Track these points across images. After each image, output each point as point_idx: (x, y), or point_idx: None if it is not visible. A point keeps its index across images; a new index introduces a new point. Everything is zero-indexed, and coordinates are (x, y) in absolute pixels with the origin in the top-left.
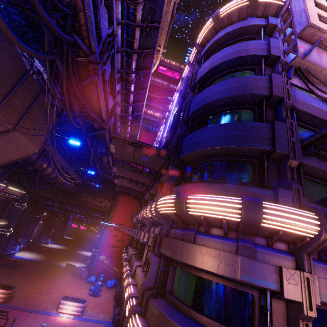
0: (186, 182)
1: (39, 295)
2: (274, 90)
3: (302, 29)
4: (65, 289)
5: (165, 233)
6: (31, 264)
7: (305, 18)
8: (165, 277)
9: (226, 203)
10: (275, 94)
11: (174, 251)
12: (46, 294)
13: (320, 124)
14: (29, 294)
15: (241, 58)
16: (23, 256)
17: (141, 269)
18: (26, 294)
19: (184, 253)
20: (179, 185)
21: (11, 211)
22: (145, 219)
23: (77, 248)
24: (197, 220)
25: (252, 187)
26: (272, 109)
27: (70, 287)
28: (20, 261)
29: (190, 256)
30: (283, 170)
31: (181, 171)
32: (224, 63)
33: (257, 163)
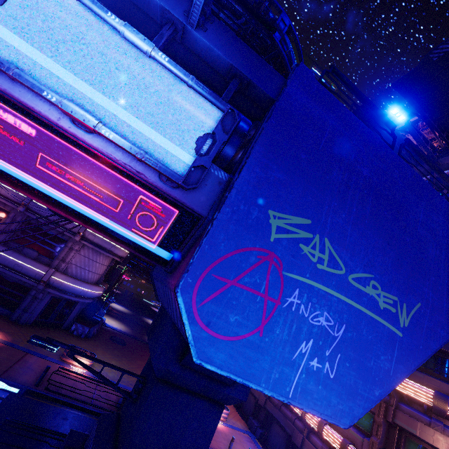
0: None
1: None
2: None
3: None
4: None
5: (395, 405)
6: (130, 340)
7: None
8: (397, 443)
9: None
10: None
11: (422, 433)
12: None
13: None
14: None
15: None
16: (112, 324)
17: None
18: None
19: (436, 440)
20: (418, 372)
21: (112, 273)
22: None
23: (139, 313)
24: (448, 417)
25: None
26: None
27: None
28: (117, 333)
29: (443, 445)
30: None
31: None
32: None
33: None
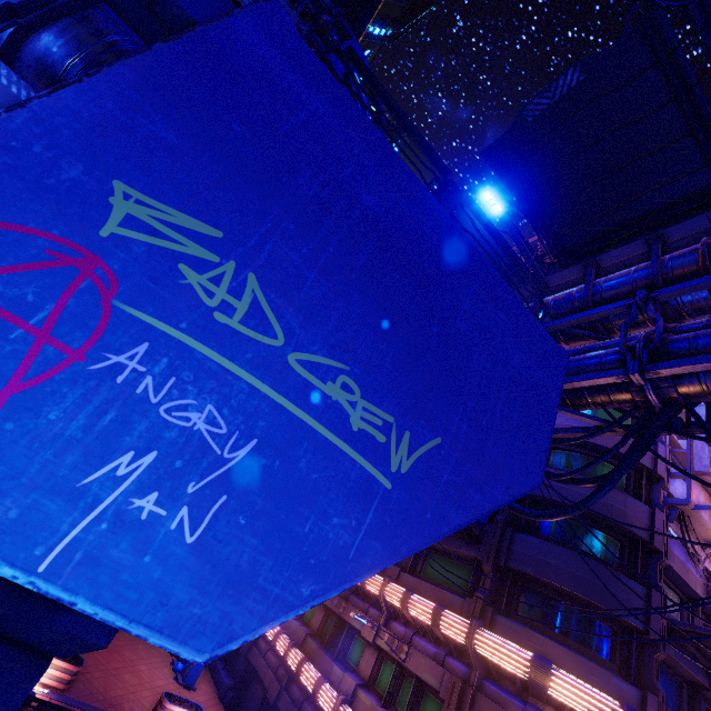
0: (513, 610)
1: (104, 674)
2: (655, 537)
3: (701, 472)
4: (134, 662)
5: (477, 684)
6: None
7: (709, 460)
8: None
9: (606, 707)
10: (656, 545)
11: None
12: (114, 674)
13: (676, 581)
14: (87, 669)
15: (621, 454)
16: None
17: (371, 695)
18: (82, 670)
19: None
20: (515, 622)
21: None
22: (385, 602)
23: None
24: (550, 700)
25: (621, 680)
26: (643, 555)
27: (139, 658)
28: None
29: None
30: (647, 659)
31: (500, 579)
32: (597, 445)
33: (620, 635)
